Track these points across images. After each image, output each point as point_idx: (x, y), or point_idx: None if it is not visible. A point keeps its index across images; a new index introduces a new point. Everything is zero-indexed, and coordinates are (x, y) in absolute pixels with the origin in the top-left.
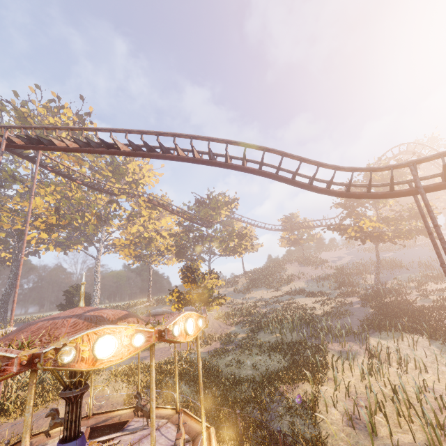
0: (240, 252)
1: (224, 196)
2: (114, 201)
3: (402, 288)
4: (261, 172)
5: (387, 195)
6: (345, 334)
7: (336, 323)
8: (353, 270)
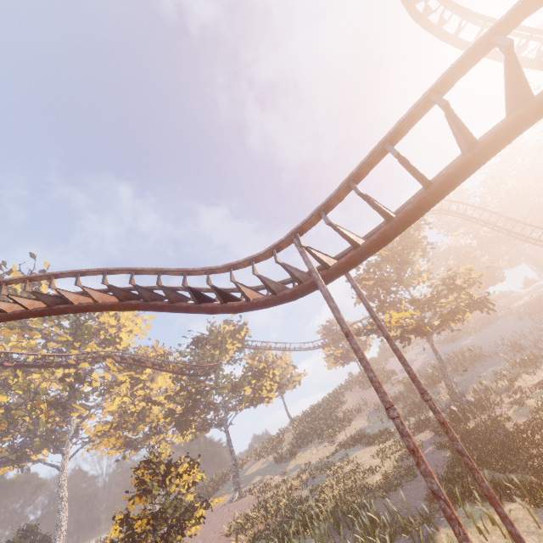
0: (264, 398)
1: (227, 324)
2: (71, 374)
3: (489, 395)
4: (124, 305)
5: (297, 292)
6: (401, 530)
7: (394, 500)
8: (424, 379)
